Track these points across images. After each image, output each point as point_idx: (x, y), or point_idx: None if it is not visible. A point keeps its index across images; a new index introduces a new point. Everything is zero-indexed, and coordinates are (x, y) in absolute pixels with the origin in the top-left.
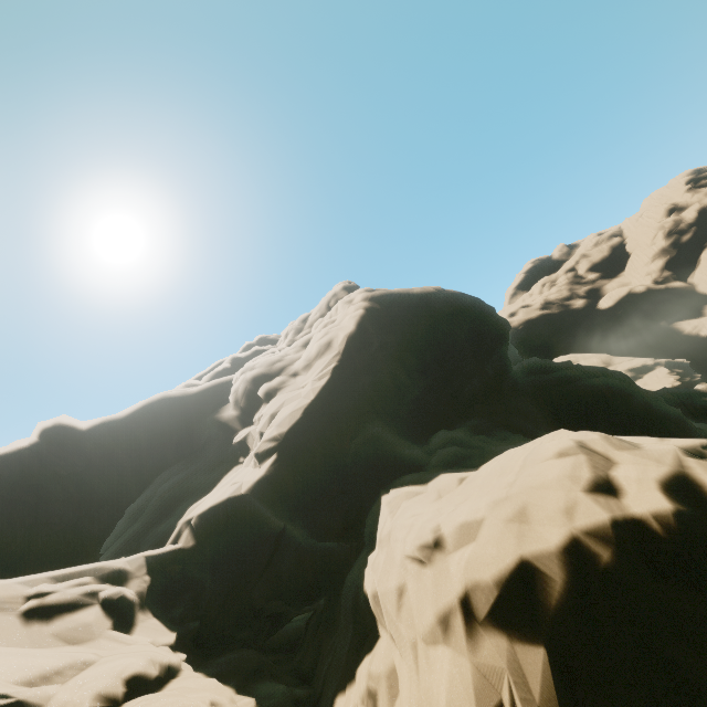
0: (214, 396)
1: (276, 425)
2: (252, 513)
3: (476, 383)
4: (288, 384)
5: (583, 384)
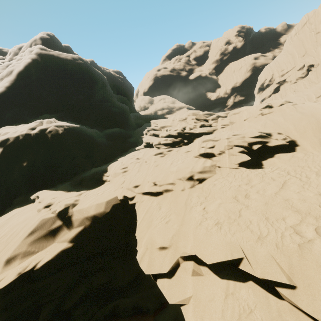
0: None
1: None
2: None
3: (74, 101)
4: None
5: (107, 109)
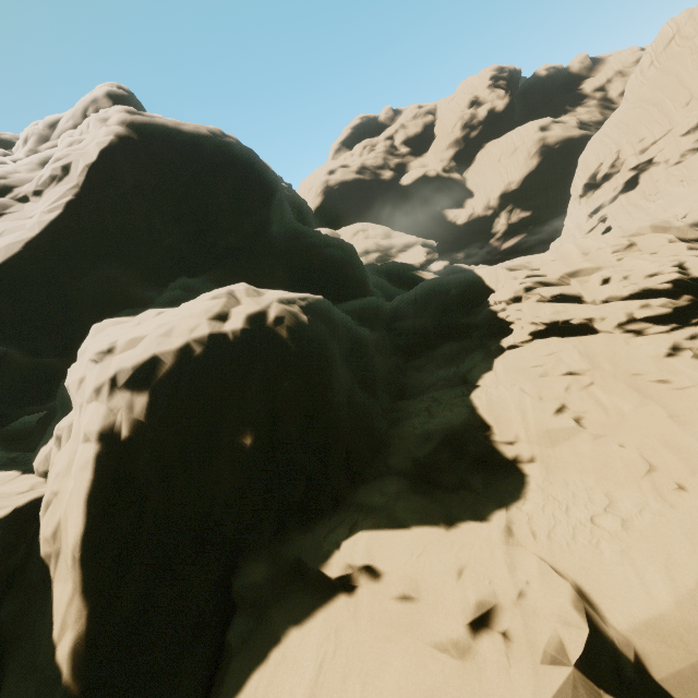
0: None
1: None
2: None
3: (233, 239)
4: (14, 211)
5: (317, 252)
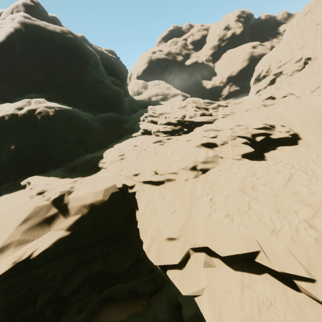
0: None
1: None
2: None
3: (64, 80)
4: None
5: (101, 91)
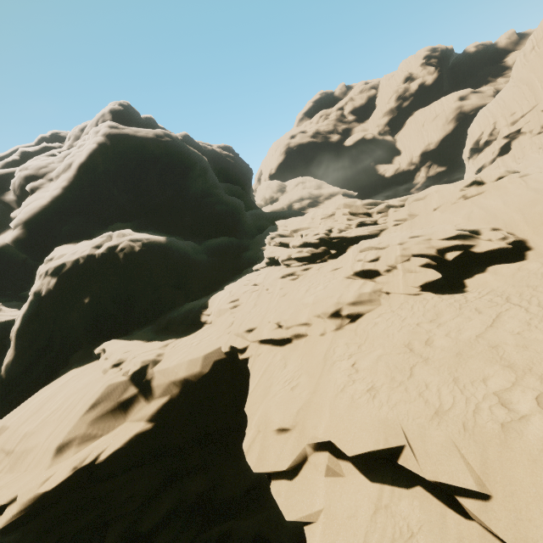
0: (3, 182)
1: (24, 212)
2: (12, 251)
3: (159, 199)
4: (45, 186)
5: (209, 207)
